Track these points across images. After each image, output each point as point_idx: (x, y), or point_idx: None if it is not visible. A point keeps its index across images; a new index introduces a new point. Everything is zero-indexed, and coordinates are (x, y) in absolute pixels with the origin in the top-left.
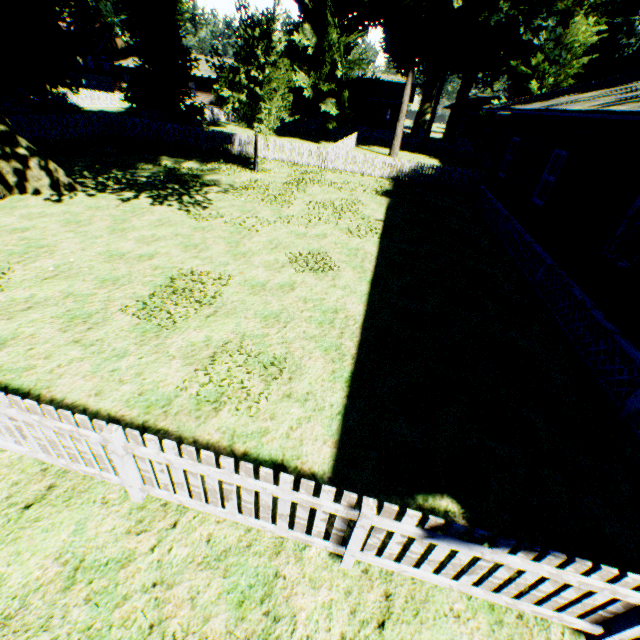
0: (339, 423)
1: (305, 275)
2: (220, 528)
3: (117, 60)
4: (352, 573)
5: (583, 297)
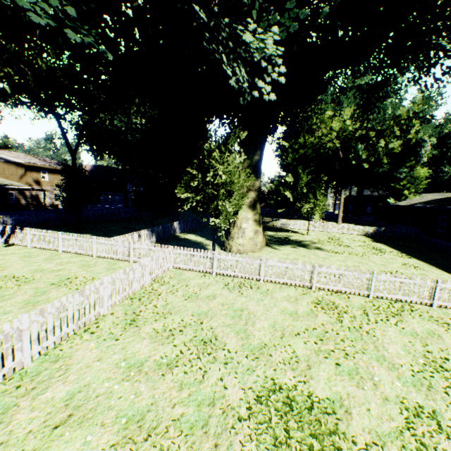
0: None
1: (419, 271)
2: None
3: None
4: None
5: None
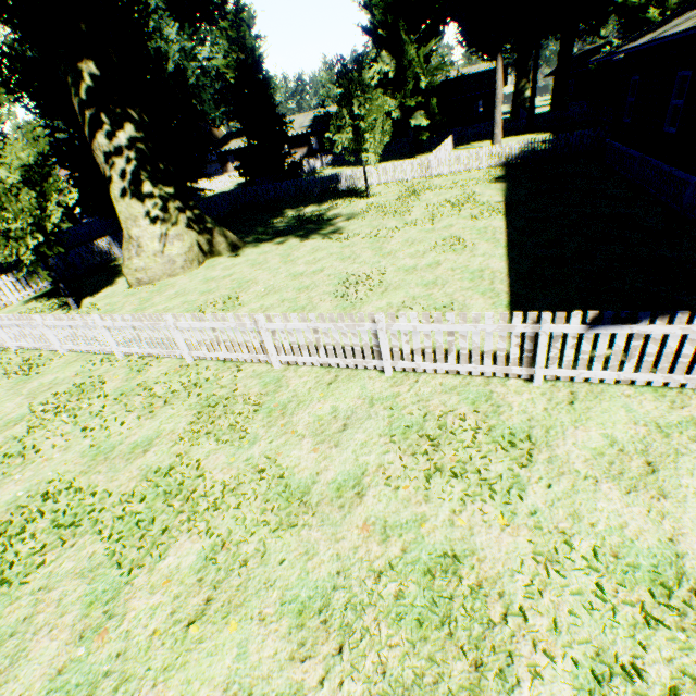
0: None
1: (445, 255)
2: (445, 380)
3: (221, 147)
4: (543, 387)
5: None
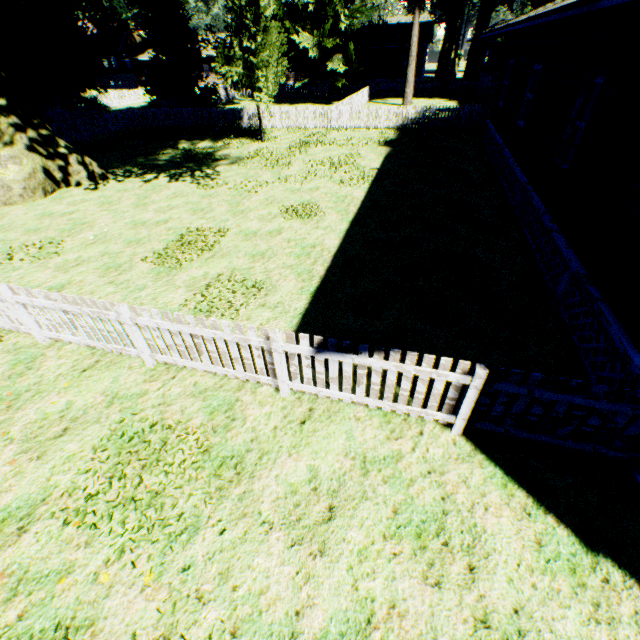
0: (299, 320)
1: (293, 222)
2: (203, 379)
3: (136, 55)
4: (289, 399)
5: (538, 206)
